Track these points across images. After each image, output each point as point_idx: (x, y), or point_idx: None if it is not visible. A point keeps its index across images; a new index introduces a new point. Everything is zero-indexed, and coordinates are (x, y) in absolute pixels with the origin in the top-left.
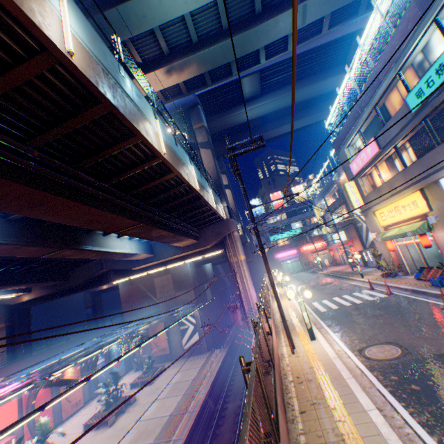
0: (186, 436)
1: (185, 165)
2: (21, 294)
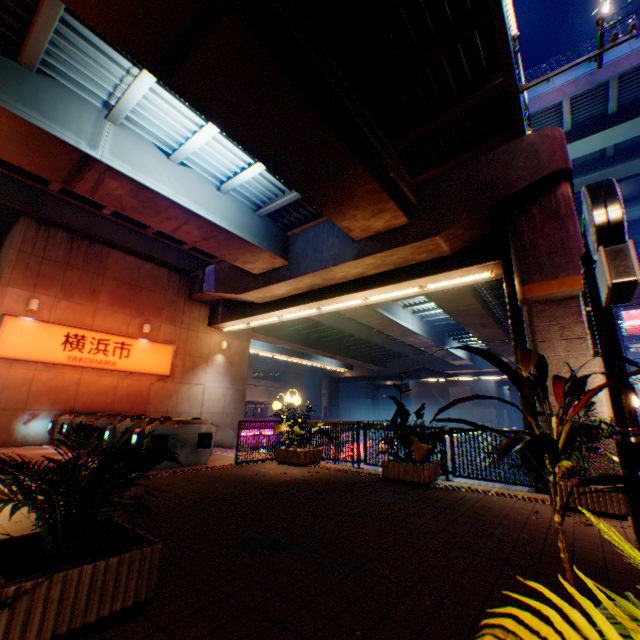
0: None
1: None
2: (344, 370)
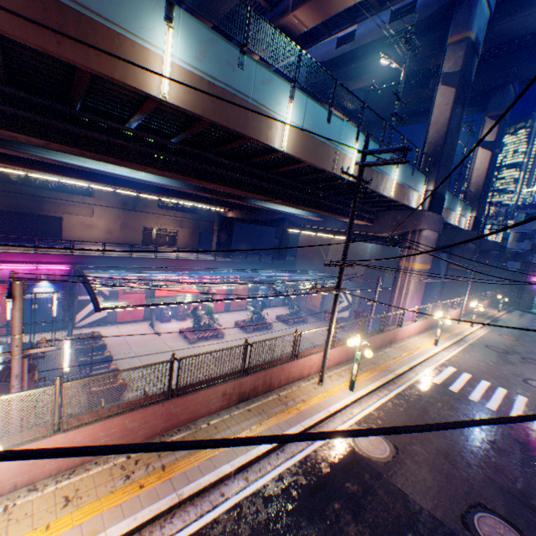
0: None
1: (337, 147)
2: (227, 211)
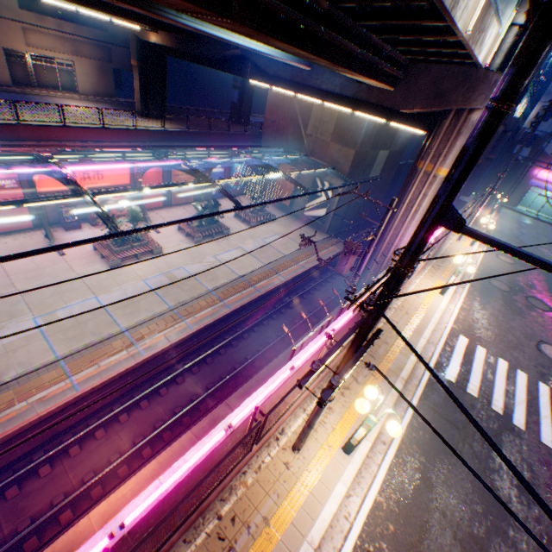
0: (233, 309)
1: None
2: (147, 30)
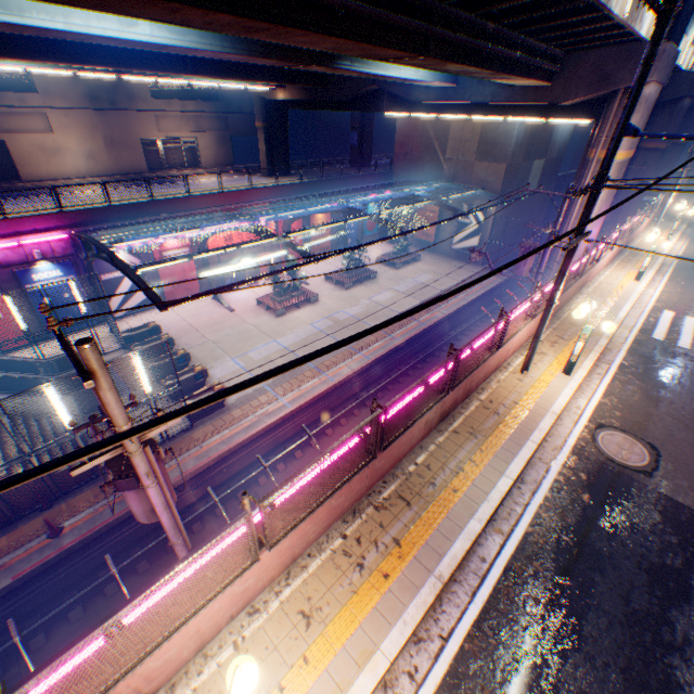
0: (403, 341)
1: None
2: (274, 89)
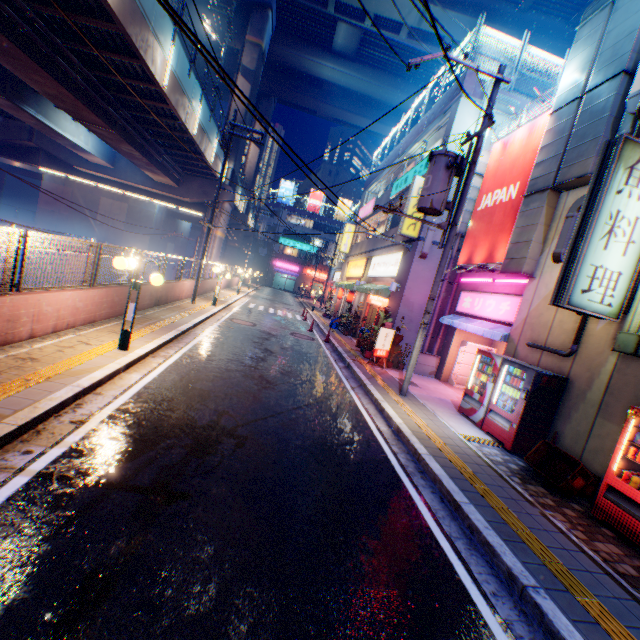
0: None
1: (191, 102)
2: None
